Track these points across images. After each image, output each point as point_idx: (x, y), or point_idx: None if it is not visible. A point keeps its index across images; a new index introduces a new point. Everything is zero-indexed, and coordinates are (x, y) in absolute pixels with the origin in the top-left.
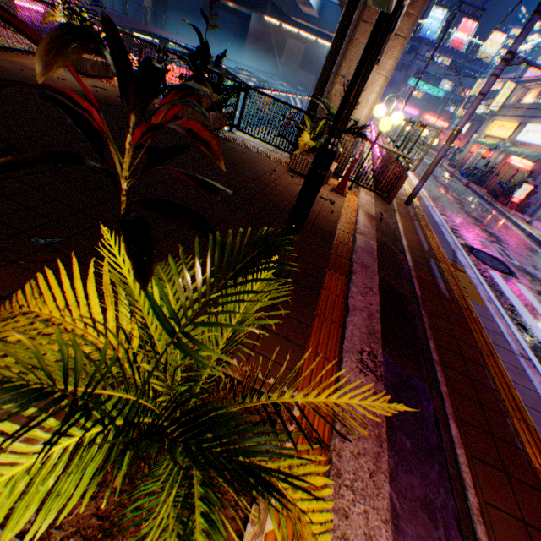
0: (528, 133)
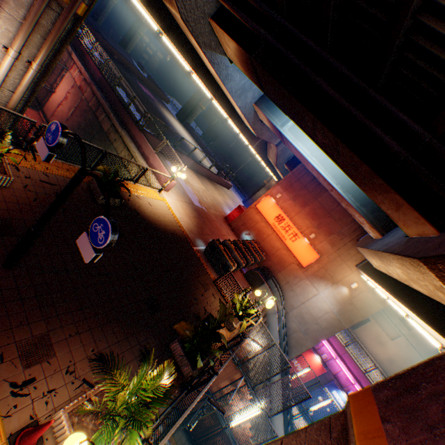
0: None
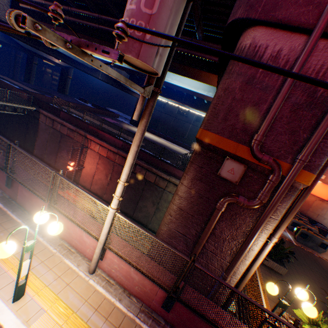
0: None
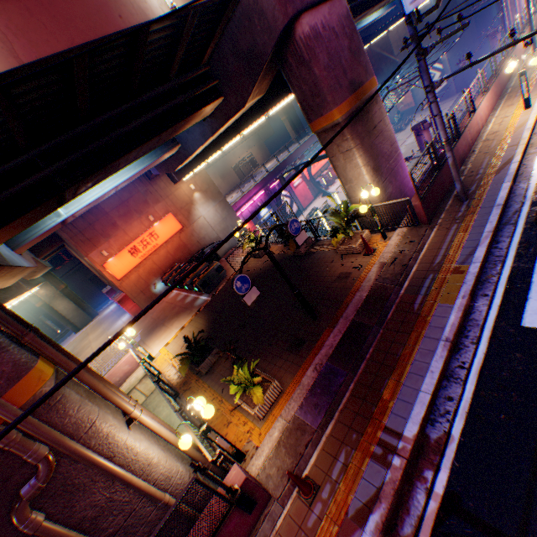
0: None
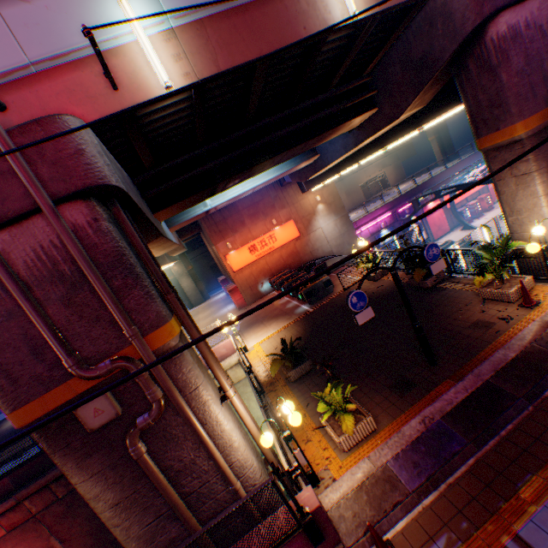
0: None
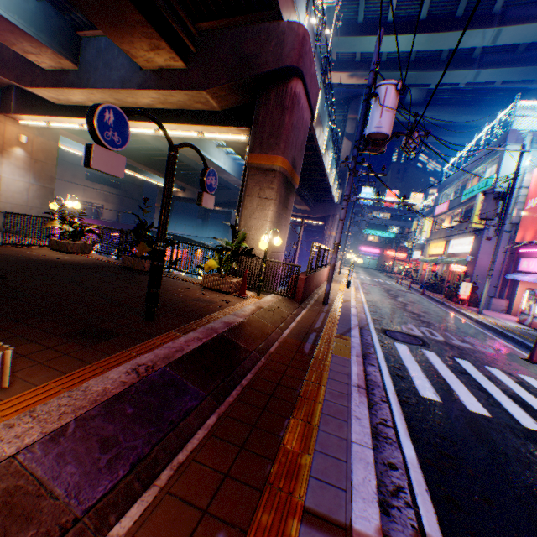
0: (453, 246)
